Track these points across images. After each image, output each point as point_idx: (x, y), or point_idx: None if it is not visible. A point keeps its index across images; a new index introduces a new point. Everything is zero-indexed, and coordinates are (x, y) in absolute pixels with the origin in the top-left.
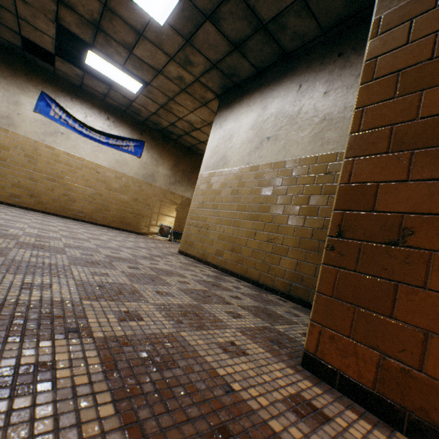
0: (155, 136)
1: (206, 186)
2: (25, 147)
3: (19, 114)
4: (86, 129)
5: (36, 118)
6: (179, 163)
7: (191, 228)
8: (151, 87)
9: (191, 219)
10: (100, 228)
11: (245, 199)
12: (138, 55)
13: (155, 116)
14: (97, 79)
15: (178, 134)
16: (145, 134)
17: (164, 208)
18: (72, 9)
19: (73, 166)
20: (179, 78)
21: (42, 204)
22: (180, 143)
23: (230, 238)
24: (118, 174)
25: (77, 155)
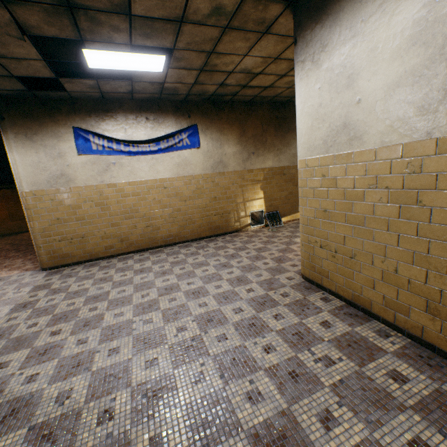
0: (205, 111)
1: (322, 183)
2: (91, 197)
3: (68, 165)
4: (133, 146)
5: (84, 161)
6: (245, 129)
7: (315, 248)
8: (177, 52)
9: (310, 235)
10: (194, 250)
11: (445, 216)
12: (141, 14)
13: (196, 87)
14: (113, 75)
15: (232, 93)
16: (193, 114)
17: (247, 194)
18: (24, 1)
19: (140, 193)
20: (214, 12)
21: (133, 244)
22: (236, 101)
23: (418, 288)
24: (185, 179)
25: (138, 179)
